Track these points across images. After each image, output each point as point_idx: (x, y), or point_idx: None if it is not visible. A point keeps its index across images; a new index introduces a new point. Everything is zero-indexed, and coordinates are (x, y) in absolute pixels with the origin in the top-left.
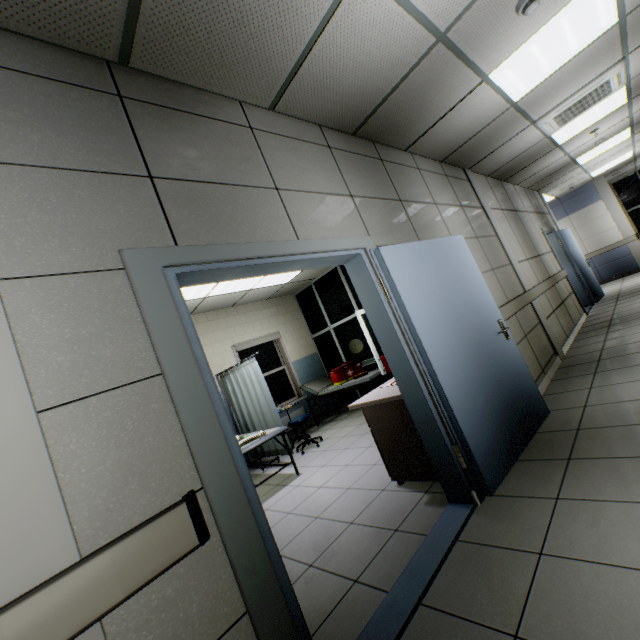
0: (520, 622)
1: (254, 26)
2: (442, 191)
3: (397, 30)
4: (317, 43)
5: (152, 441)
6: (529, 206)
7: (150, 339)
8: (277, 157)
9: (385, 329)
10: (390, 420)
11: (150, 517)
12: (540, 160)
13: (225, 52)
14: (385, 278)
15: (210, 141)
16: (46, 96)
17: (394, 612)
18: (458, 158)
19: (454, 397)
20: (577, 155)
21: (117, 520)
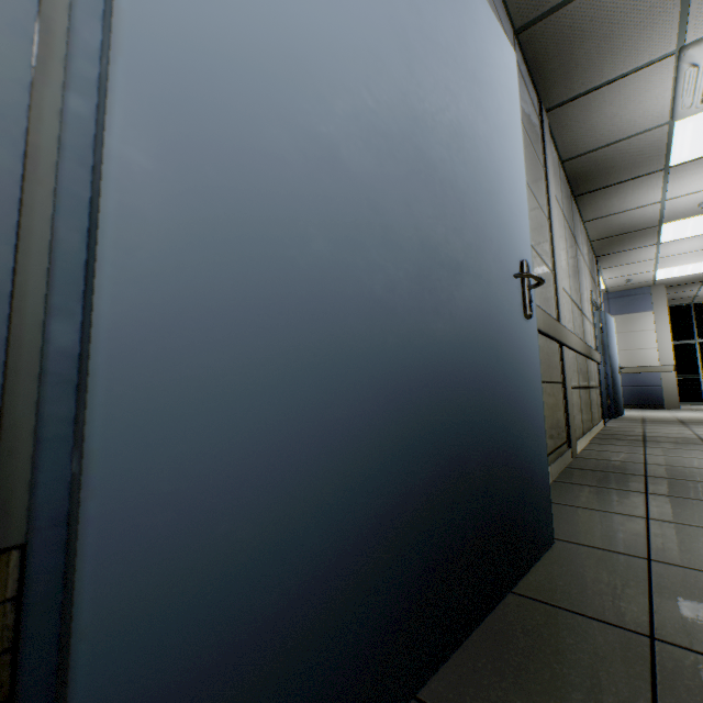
0: None
1: None
2: None
3: None
4: None
5: None
6: (587, 258)
7: None
8: None
9: None
10: None
11: None
12: (632, 185)
13: None
14: None
15: None
16: None
17: None
18: (544, 52)
19: (185, 268)
20: (670, 215)
21: None
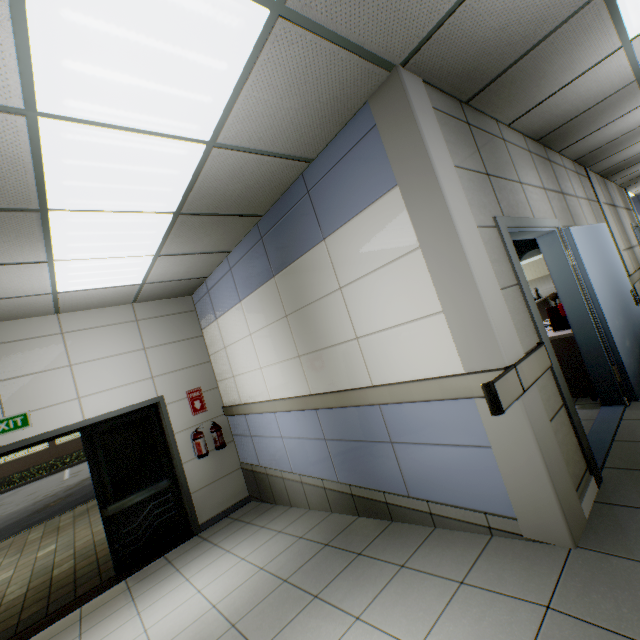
0: None
1: (544, 79)
2: (577, 186)
3: (616, 76)
4: (567, 86)
5: (522, 315)
6: (621, 202)
7: (511, 265)
8: (515, 160)
9: (567, 285)
10: None
11: (535, 347)
12: None
13: (517, 94)
14: (570, 249)
15: (495, 150)
16: (454, 127)
17: (597, 443)
18: (587, 158)
19: (614, 335)
20: None
21: (524, 345)
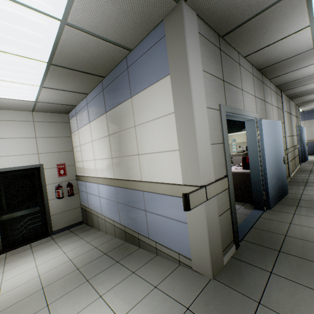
0: (286, 233)
1: (266, 34)
2: (274, 99)
3: (304, 43)
4: (278, 42)
5: (221, 160)
6: (294, 113)
7: (222, 132)
8: (243, 77)
9: (253, 148)
10: (235, 180)
11: (222, 177)
12: (310, 94)
13: (251, 39)
14: (259, 130)
15: (232, 69)
16: (210, 48)
17: (244, 227)
18: (283, 86)
19: (268, 177)
20: None
21: (216, 176)
